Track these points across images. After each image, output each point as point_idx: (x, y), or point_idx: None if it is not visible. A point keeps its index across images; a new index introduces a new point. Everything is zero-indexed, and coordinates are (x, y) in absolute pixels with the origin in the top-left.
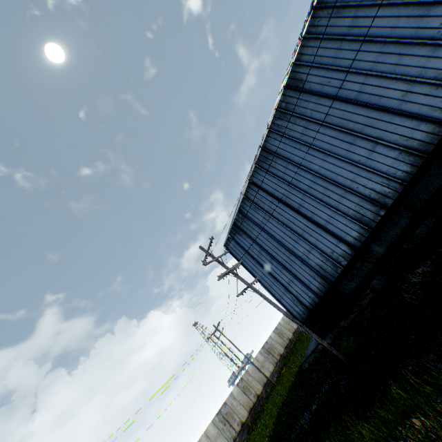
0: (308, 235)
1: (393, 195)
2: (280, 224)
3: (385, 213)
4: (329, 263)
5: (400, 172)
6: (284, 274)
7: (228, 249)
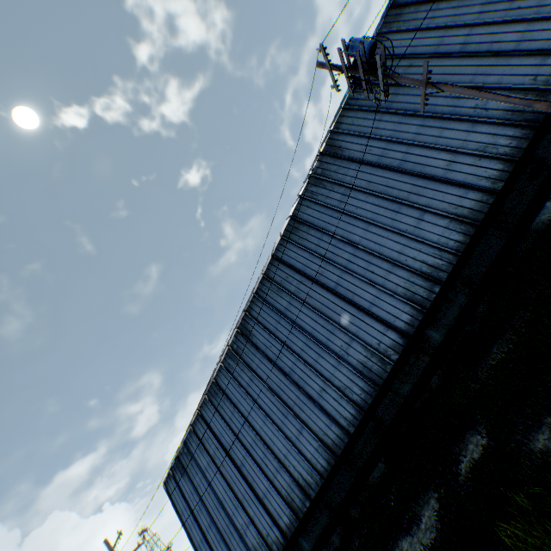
0: (247, 503)
1: (315, 486)
2: (222, 477)
3: (309, 507)
4: (264, 547)
5: (320, 465)
6: (222, 547)
7: (168, 489)
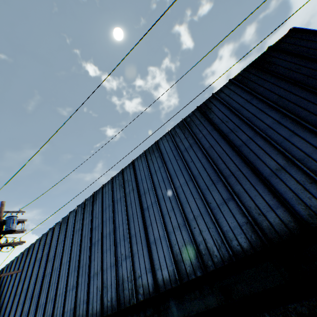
0: None
1: None
2: None
3: None
4: None
5: None
6: None
7: None
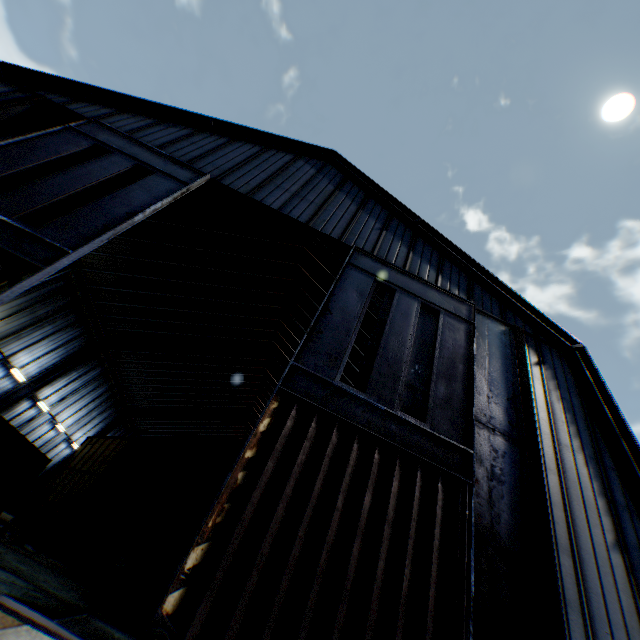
0: None
1: None
2: None
3: None
4: None
5: None
6: None
7: None
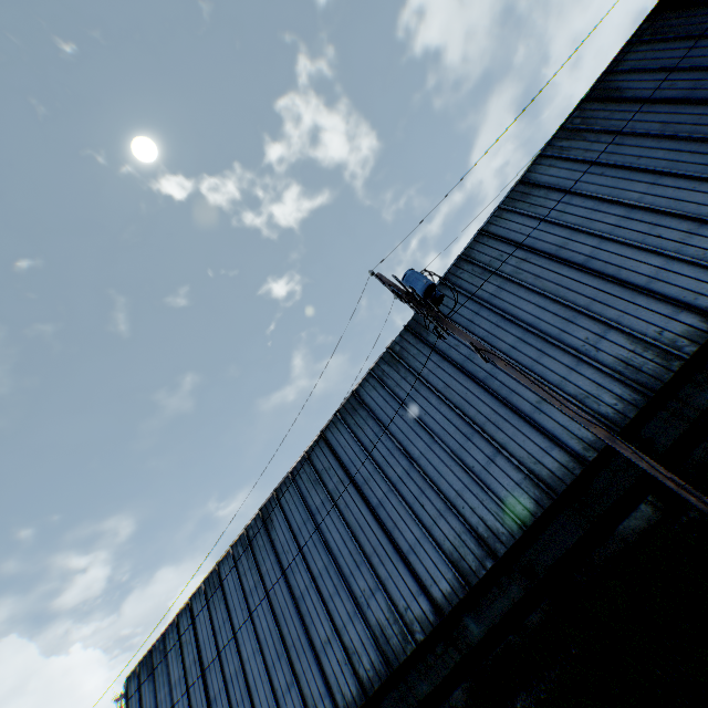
0: None
1: None
2: (189, 705)
3: None
4: None
5: None
6: None
7: (128, 690)
